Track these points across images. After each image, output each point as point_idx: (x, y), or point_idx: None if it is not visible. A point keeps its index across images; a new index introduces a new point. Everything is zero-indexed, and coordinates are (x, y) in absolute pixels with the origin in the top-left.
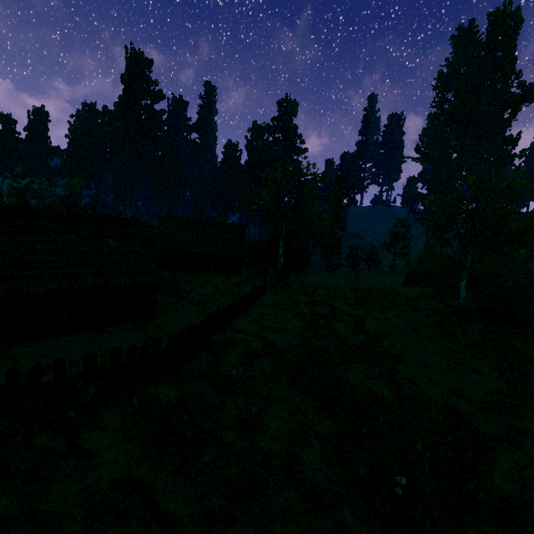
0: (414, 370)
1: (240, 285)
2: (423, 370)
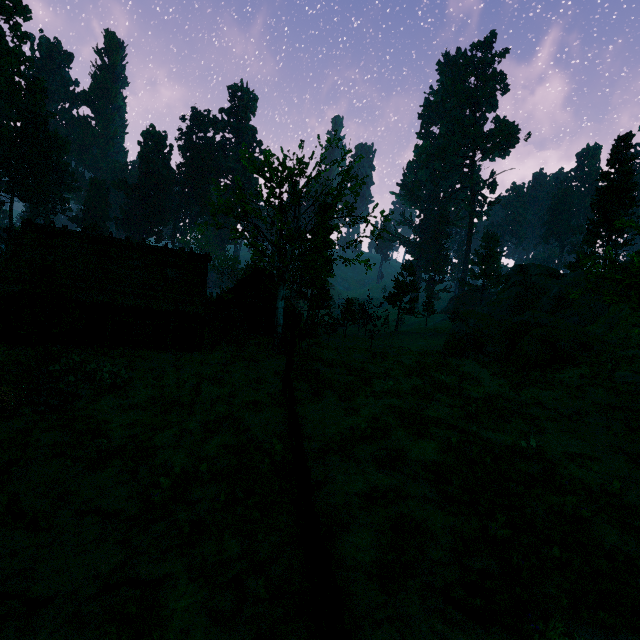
0: None
1: (223, 379)
2: None
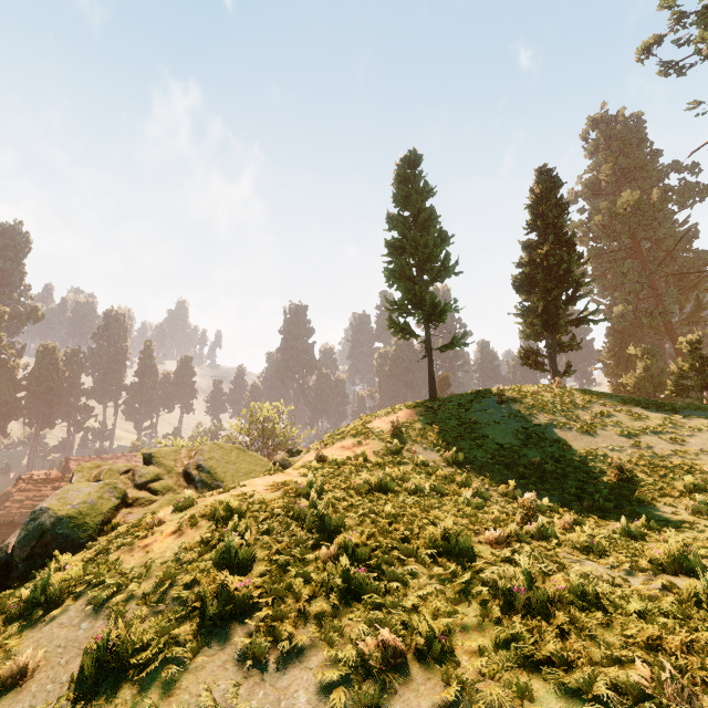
0: None
1: None
2: None
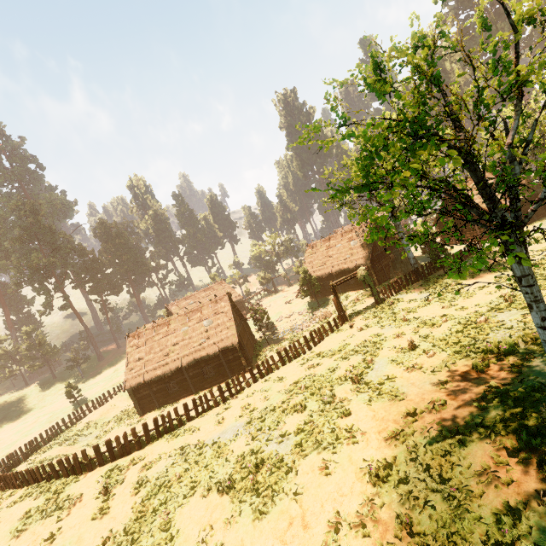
0: (251, 536)
1: None
2: (264, 541)
